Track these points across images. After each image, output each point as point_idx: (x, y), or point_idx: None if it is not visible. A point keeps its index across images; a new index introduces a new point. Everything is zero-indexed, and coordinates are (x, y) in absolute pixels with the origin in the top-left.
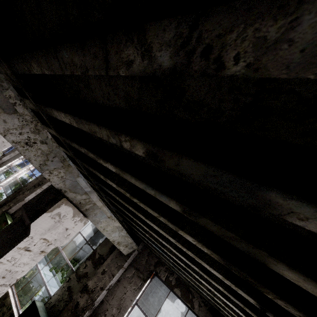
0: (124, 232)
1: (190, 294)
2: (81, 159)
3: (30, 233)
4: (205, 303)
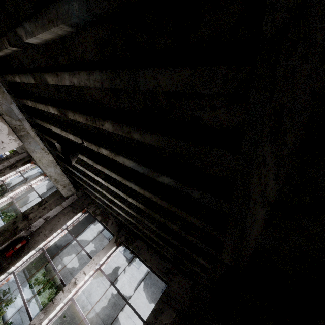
0: (59, 169)
1: (108, 218)
2: (17, 96)
3: None
4: (117, 222)
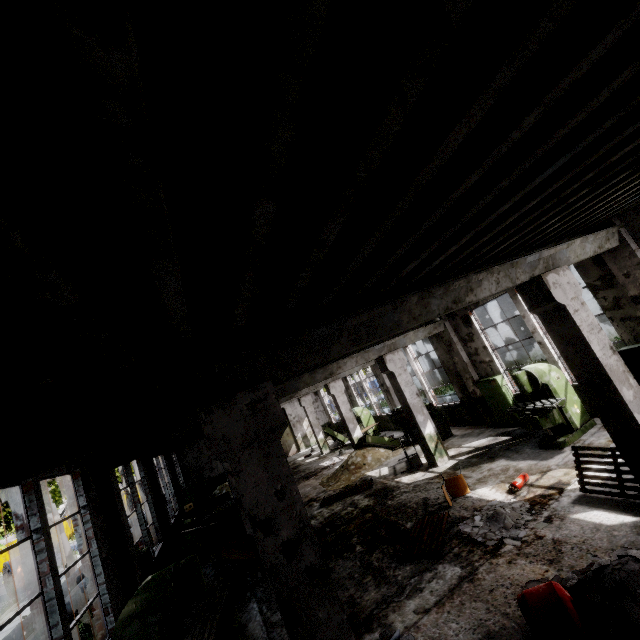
0: (590, 237)
1: None
2: (504, 257)
3: (563, 304)
4: None
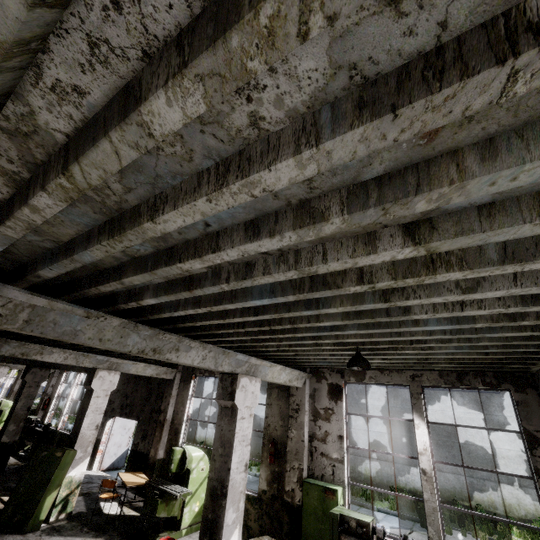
0: None
1: None
2: None
3: None
4: None
